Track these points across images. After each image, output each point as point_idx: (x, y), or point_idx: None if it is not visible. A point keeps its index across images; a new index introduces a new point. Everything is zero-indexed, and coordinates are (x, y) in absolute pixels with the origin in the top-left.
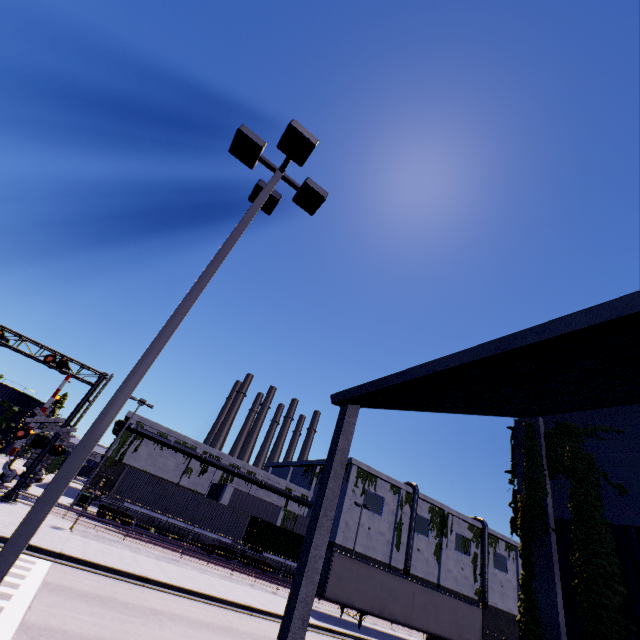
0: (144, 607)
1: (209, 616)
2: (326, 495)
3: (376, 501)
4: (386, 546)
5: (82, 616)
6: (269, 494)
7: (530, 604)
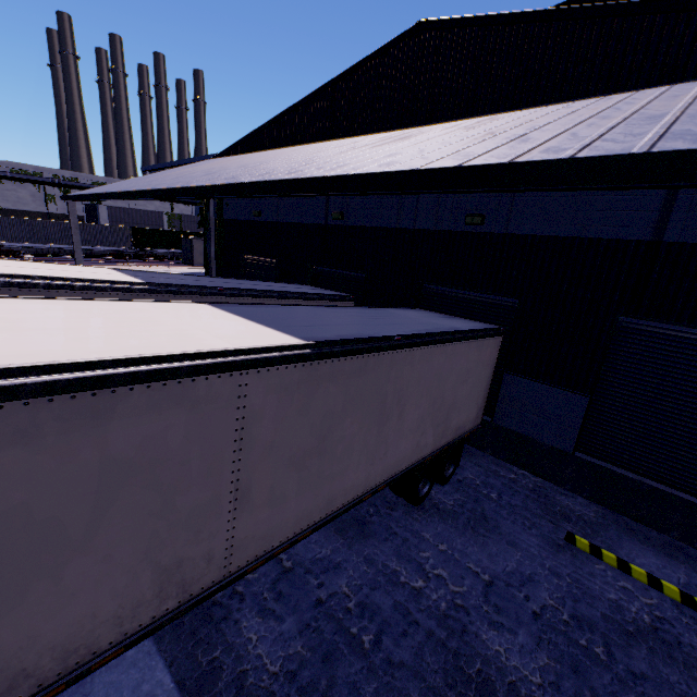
0: None
1: None
2: (75, 242)
3: None
4: None
5: None
6: (151, 202)
7: (205, 253)
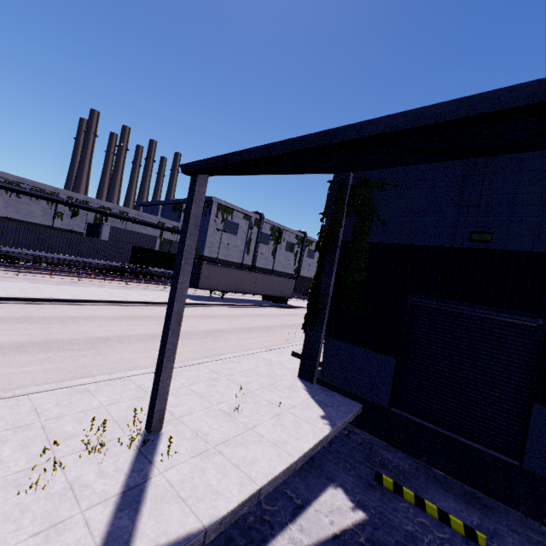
0: (60, 317)
1: (116, 313)
2: (185, 250)
3: (233, 227)
4: (240, 254)
5: (7, 332)
6: (145, 228)
7: (317, 285)
